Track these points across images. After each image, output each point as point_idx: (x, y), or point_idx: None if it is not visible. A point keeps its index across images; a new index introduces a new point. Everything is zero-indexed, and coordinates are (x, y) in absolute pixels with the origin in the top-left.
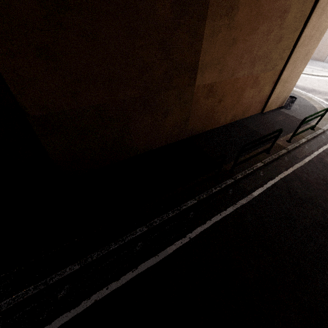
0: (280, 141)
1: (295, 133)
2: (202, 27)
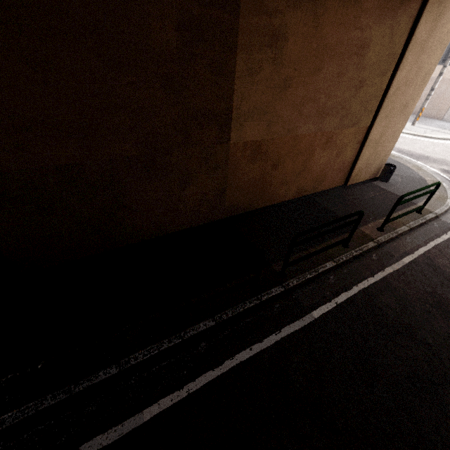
0: (367, 228)
1: (389, 218)
2: (232, 61)
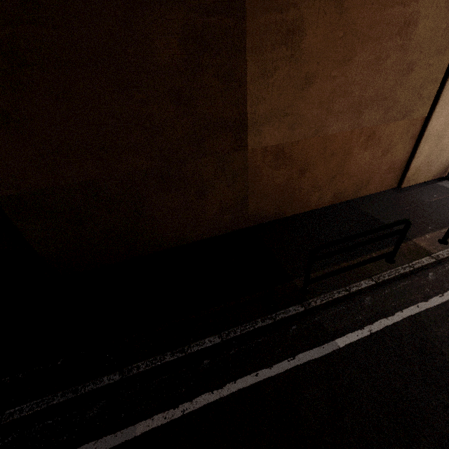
0: (423, 239)
1: None
2: (241, 65)
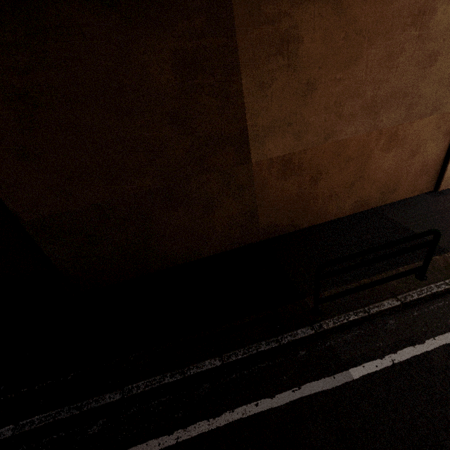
0: None
1: None
2: (236, 81)
